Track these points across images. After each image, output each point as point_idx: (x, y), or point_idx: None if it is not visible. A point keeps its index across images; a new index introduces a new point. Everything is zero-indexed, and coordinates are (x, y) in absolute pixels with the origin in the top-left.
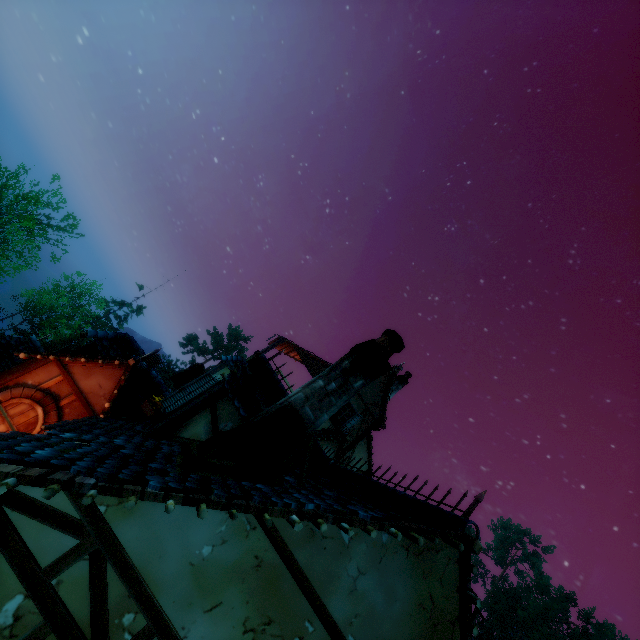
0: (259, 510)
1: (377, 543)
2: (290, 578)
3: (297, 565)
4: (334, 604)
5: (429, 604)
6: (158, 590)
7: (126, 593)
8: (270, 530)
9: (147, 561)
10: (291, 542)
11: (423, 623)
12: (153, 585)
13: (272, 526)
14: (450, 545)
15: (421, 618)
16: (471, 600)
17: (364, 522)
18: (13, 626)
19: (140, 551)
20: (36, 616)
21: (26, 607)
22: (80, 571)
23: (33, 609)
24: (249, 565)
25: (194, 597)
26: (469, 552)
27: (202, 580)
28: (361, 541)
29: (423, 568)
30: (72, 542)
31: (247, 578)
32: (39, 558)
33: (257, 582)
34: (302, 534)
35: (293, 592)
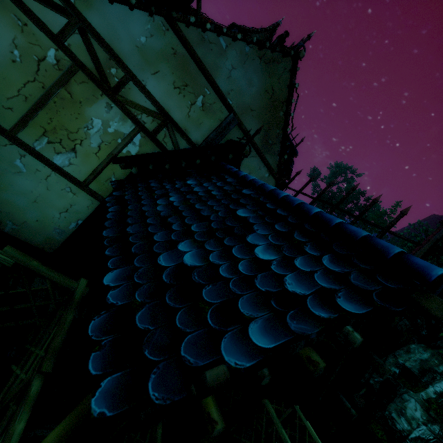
0: (167, 13)
1: (242, 52)
2: (194, 64)
3: (196, 55)
4: (219, 82)
5: (271, 91)
6: (123, 59)
7: (107, 57)
8: (177, 30)
9: (111, 41)
10: (191, 43)
11: (267, 100)
12: (120, 55)
13: (178, 28)
14: (286, 55)
15: (266, 98)
16: (293, 86)
17: (234, 32)
18: (58, 65)
19: (105, 34)
20: (66, 62)
21: (59, 56)
22: (77, 41)
23: (63, 58)
24: (169, 53)
25: (144, 66)
26: (297, 63)
27: (145, 57)
28: (233, 49)
29: (269, 72)
30: (64, 21)
31: (170, 60)
32: (51, 29)
33: (176, 63)
34: (197, 39)
35: (196, 72)
